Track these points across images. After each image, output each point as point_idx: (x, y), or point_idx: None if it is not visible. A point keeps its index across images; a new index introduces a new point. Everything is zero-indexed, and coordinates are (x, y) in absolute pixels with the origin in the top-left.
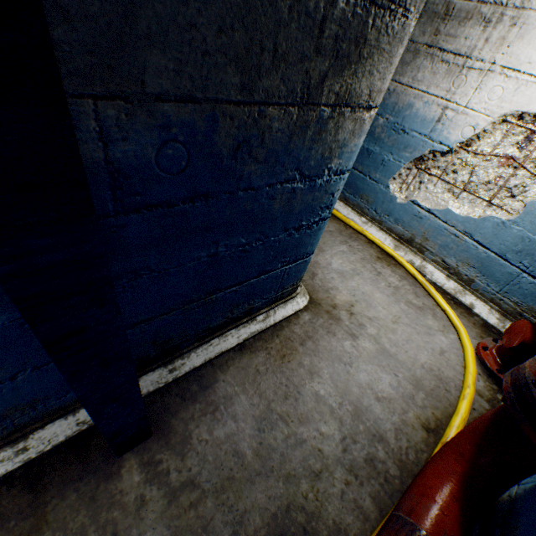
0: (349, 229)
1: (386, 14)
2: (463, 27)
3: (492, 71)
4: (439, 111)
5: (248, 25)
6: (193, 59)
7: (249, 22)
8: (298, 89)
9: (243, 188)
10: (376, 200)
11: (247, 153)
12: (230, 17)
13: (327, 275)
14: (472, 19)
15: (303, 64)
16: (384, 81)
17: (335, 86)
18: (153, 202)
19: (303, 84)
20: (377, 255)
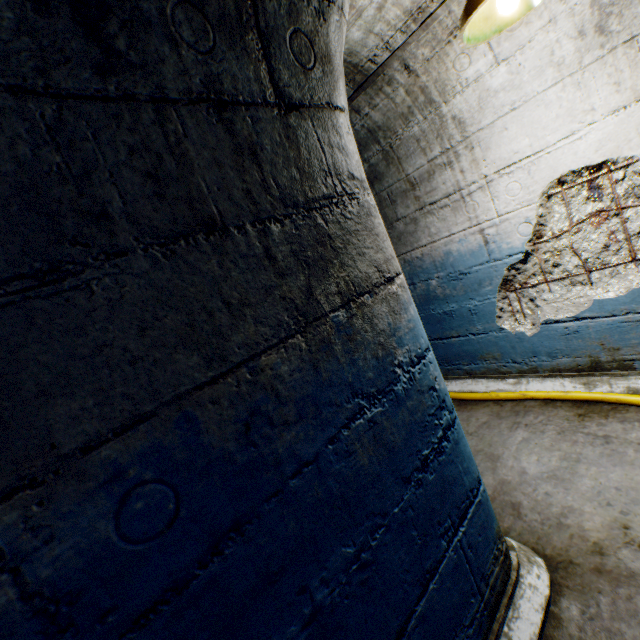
0: (504, 403)
1: (333, 208)
2: (433, 180)
3: (491, 180)
4: (478, 237)
5: (177, 304)
6: (119, 376)
7: (176, 301)
8: (285, 317)
9: (291, 472)
10: (503, 350)
11: (266, 425)
12: (149, 311)
13: (536, 494)
14: (435, 172)
15: (273, 294)
16: (384, 250)
17: (329, 288)
18: (145, 604)
19: (288, 309)
20: (573, 412)
